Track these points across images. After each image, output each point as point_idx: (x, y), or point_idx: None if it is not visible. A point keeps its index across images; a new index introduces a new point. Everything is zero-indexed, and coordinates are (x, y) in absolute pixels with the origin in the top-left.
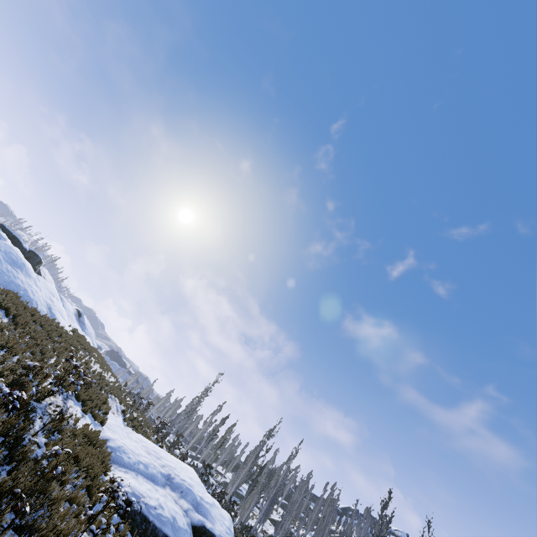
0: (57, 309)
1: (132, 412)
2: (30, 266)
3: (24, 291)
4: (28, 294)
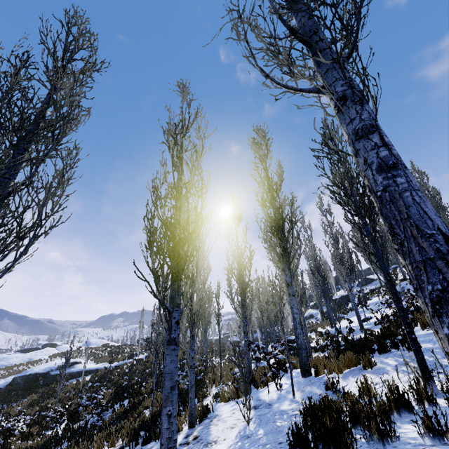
0: (40, 355)
1: (75, 358)
2: (16, 354)
3: (1, 366)
4: (3, 365)
